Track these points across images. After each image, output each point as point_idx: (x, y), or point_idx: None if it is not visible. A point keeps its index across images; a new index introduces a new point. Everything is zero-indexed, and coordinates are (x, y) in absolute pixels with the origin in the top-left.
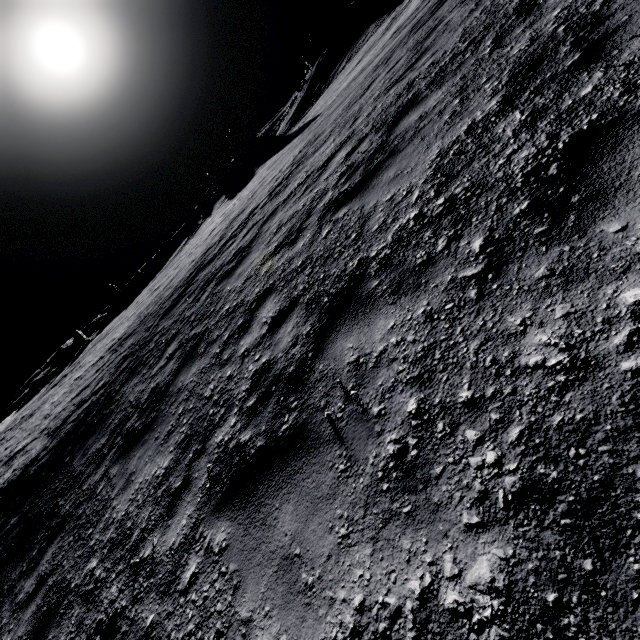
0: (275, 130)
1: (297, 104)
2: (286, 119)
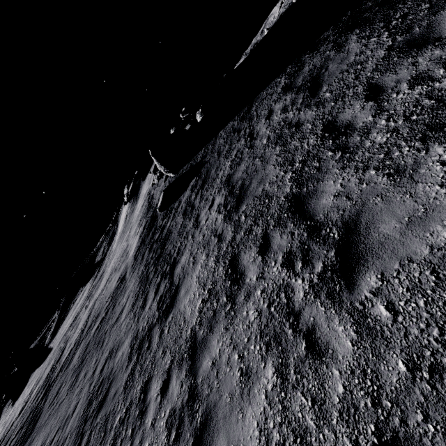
0: (46, 337)
1: (55, 323)
2: (50, 332)
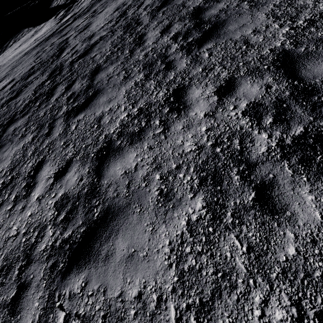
0: None
1: None
2: None
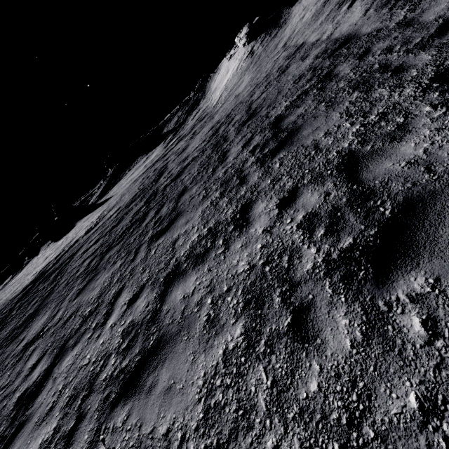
0: (88, 200)
1: (102, 188)
2: (96, 195)
